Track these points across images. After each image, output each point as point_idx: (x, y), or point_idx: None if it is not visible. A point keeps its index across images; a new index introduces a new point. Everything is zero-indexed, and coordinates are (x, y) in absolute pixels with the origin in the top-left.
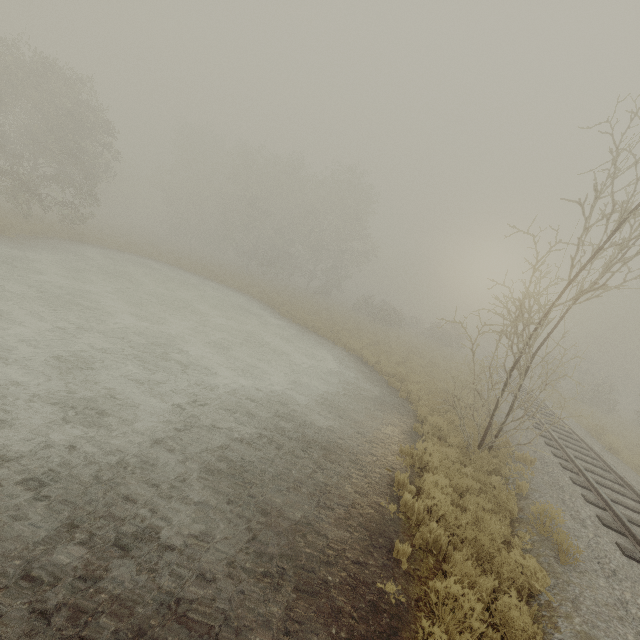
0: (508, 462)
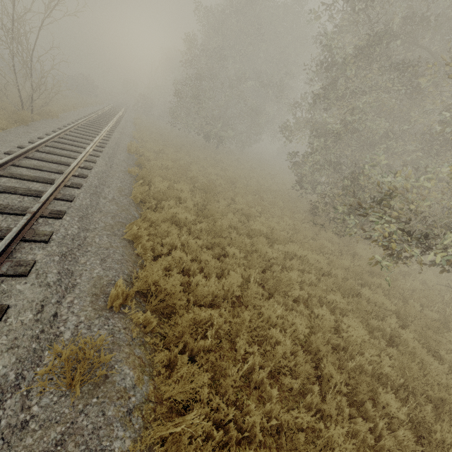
0: (44, 117)
